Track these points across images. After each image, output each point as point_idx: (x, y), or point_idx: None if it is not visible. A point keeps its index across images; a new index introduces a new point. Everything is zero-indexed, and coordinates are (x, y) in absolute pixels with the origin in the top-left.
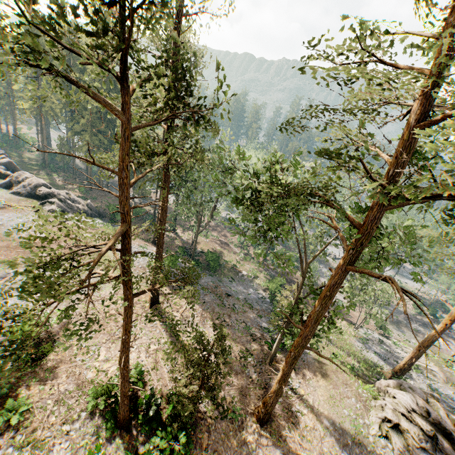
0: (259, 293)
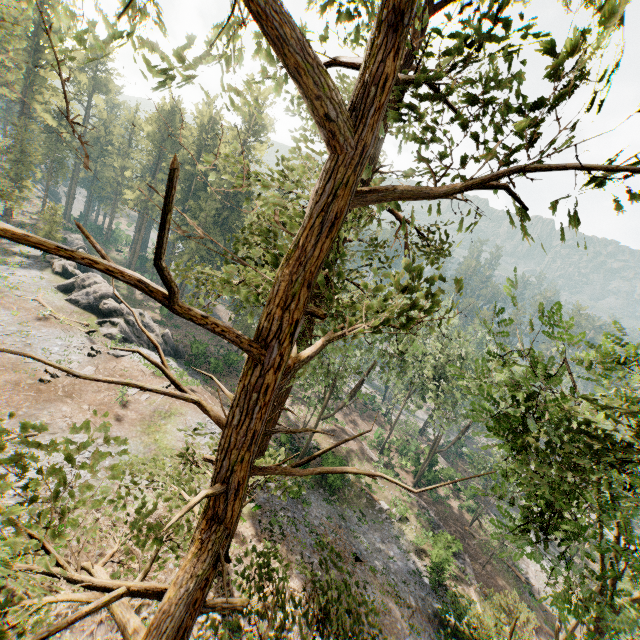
0: (408, 558)
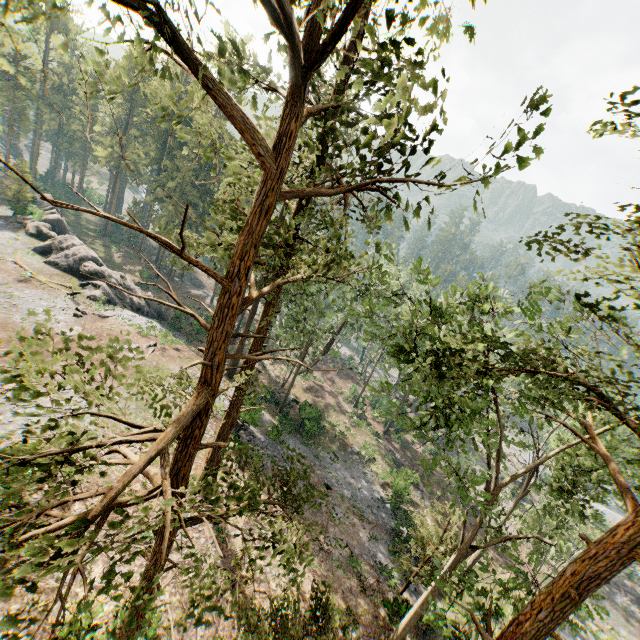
0: (374, 489)
